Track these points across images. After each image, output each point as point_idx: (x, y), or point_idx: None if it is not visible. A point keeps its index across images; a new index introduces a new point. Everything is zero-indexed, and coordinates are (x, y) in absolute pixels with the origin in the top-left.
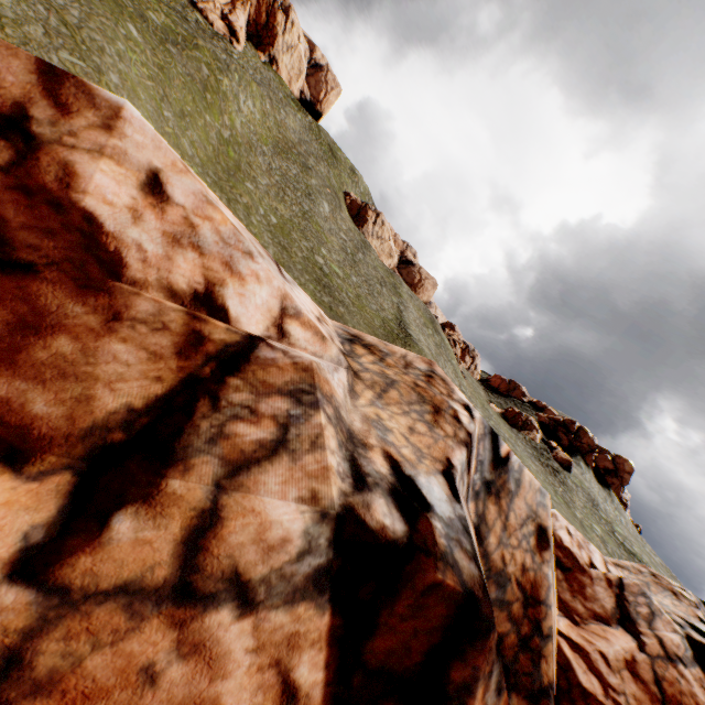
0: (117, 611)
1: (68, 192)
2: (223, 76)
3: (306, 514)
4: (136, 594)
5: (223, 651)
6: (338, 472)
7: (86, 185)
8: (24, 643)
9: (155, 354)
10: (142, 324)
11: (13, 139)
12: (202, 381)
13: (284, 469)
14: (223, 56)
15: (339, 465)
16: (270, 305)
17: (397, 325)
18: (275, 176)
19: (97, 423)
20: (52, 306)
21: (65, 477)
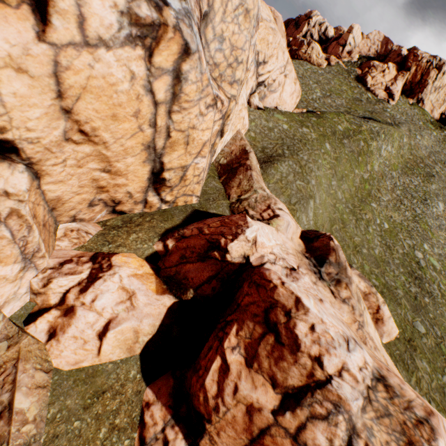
0: (283, 431)
1: (294, 328)
2: (372, 141)
3: (327, 443)
4: (286, 430)
5: None
6: (342, 437)
7: (297, 327)
8: (270, 425)
9: (301, 374)
10: (300, 365)
11: (287, 316)
12: (310, 386)
13: (324, 425)
14: (375, 129)
15: (343, 435)
16: (337, 364)
17: None
18: (396, 191)
19: (287, 385)
20: (285, 354)
21: (280, 395)
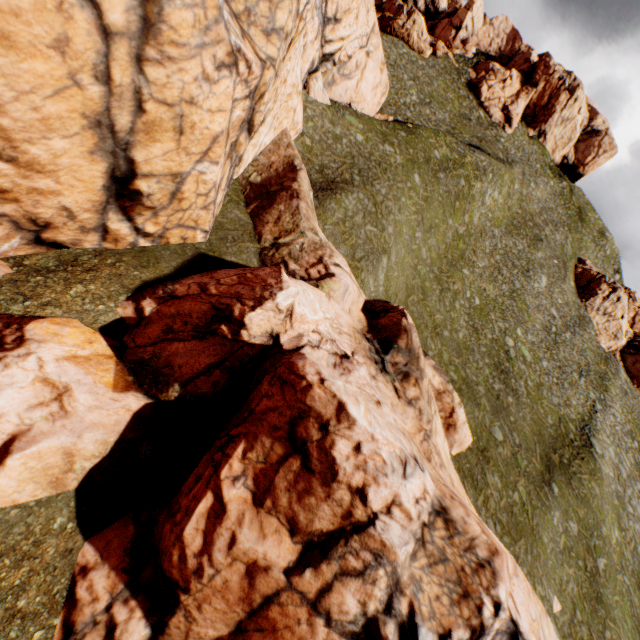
0: (298, 597)
1: (331, 449)
2: (476, 181)
3: (358, 608)
4: (304, 596)
5: (317, 631)
6: (379, 598)
7: (336, 447)
8: (281, 590)
9: (335, 513)
10: (335, 501)
11: (323, 430)
12: (345, 530)
13: (358, 584)
14: (483, 164)
15: (382, 595)
16: (387, 497)
17: (577, 428)
18: (496, 256)
19: (312, 530)
20: (314, 486)
21: (300, 546)
